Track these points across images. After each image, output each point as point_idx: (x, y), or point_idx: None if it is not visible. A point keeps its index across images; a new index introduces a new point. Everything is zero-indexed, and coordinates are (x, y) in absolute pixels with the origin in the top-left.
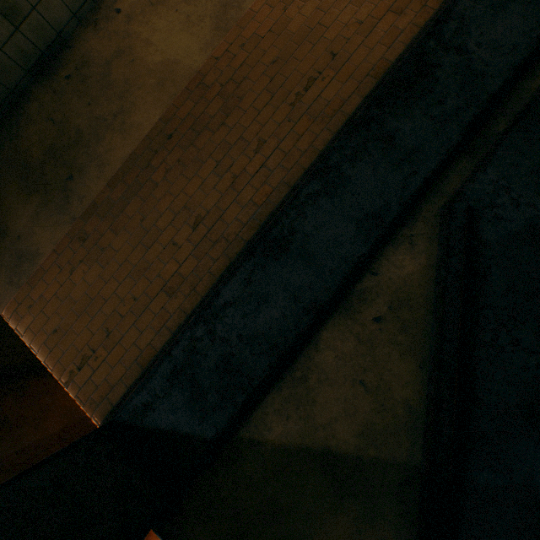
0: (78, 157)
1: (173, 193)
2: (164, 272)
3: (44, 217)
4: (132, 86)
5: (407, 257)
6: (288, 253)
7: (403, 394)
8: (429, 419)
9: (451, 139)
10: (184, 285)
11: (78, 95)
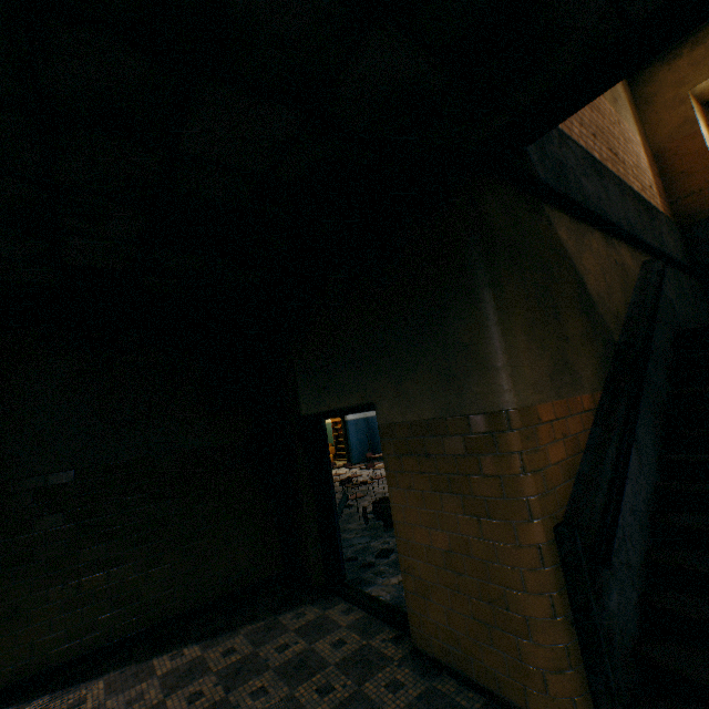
0: None
1: None
2: None
3: None
4: None
5: (629, 259)
6: (600, 181)
7: (617, 304)
8: (632, 322)
9: (654, 244)
10: None
11: None
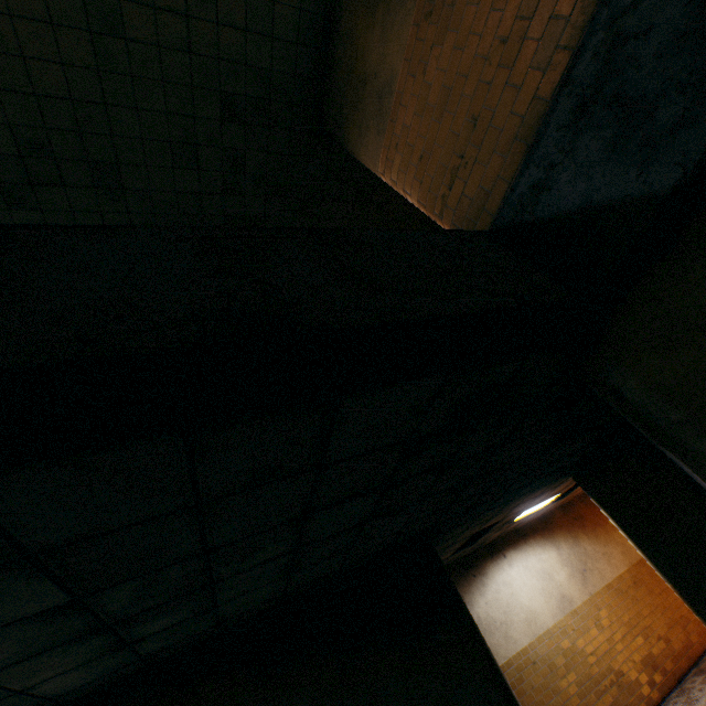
0: None
1: None
2: None
3: (389, 29)
4: None
5: None
6: None
7: None
8: None
9: None
10: None
11: None
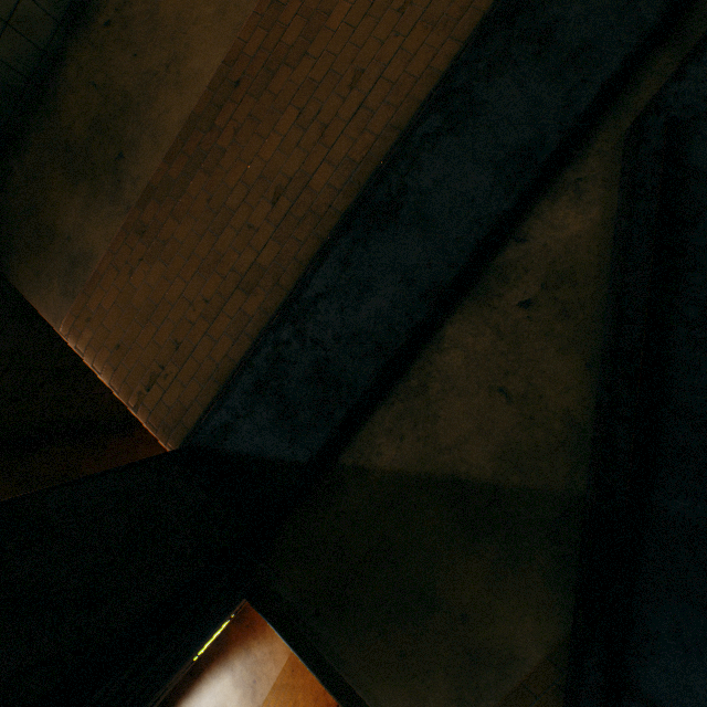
0: (128, 128)
1: (245, 160)
2: (239, 264)
3: (94, 210)
4: (185, 22)
5: (571, 213)
6: (398, 221)
7: (561, 403)
8: (597, 432)
9: (646, 20)
10: (264, 279)
11: (121, 47)
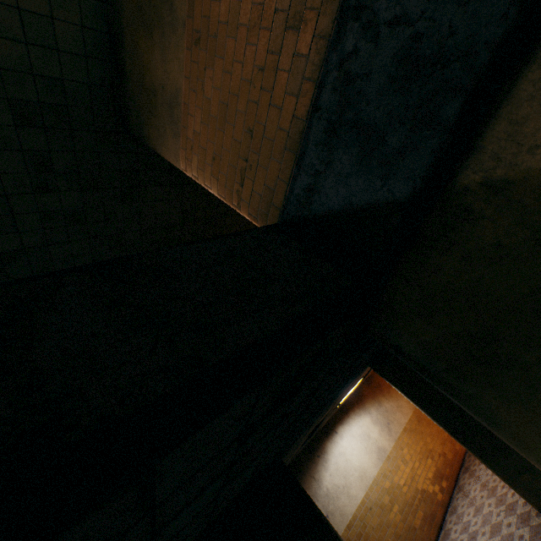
0: None
1: None
2: (280, 0)
3: (167, 50)
4: None
5: None
6: None
7: None
8: None
9: None
10: None
11: None
